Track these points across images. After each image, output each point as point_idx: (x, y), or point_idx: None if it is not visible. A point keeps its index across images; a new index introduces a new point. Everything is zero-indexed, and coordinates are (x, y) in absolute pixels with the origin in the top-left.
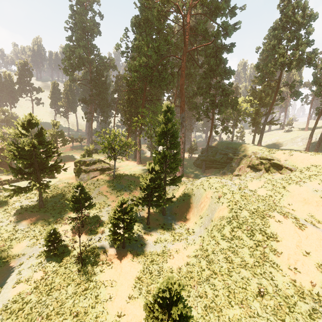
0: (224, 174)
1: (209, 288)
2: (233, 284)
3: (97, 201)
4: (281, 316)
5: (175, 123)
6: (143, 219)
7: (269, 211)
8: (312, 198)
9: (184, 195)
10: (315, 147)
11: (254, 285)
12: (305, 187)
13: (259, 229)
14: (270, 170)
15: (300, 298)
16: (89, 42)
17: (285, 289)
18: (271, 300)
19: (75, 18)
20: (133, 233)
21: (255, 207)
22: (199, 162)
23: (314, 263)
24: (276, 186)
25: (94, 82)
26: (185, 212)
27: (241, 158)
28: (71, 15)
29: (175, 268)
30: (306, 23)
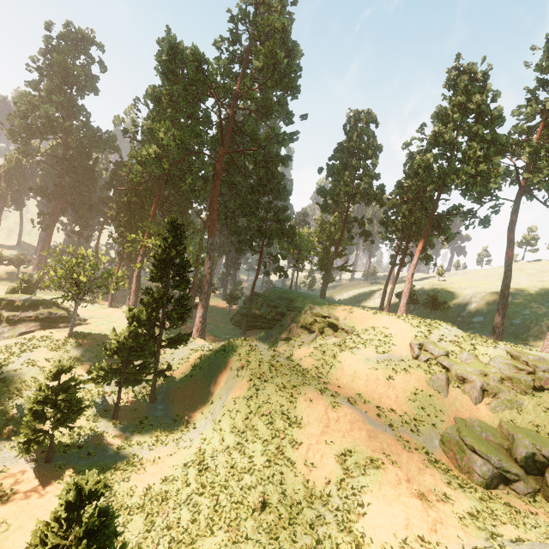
0: (271, 337)
1: (187, 512)
2: (226, 498)
3: (18, 377)
4: (276, 533)
5: (184, 249)
6: (108, 409)
7: (302, 386)
8: (363, 371)
9: (195, 367)
10: (392, 306)
11: (255, 496)
12: (357, 356)
13: (282, 412)
14: (325, 332)
15: (307, 503)
16: (73, 100)
17: (294, 494)
18: (272, 514)
19: (52, 58)
20: (71, 427)
21: (285, 381)
22: (239, 318)
23: (336, 453)
24: (326, 355)
25: (70, 164)
26: (190, 395)
27: (296, 314)
28: (45, 51)
29: (141, 489)
30: (372, 154)
